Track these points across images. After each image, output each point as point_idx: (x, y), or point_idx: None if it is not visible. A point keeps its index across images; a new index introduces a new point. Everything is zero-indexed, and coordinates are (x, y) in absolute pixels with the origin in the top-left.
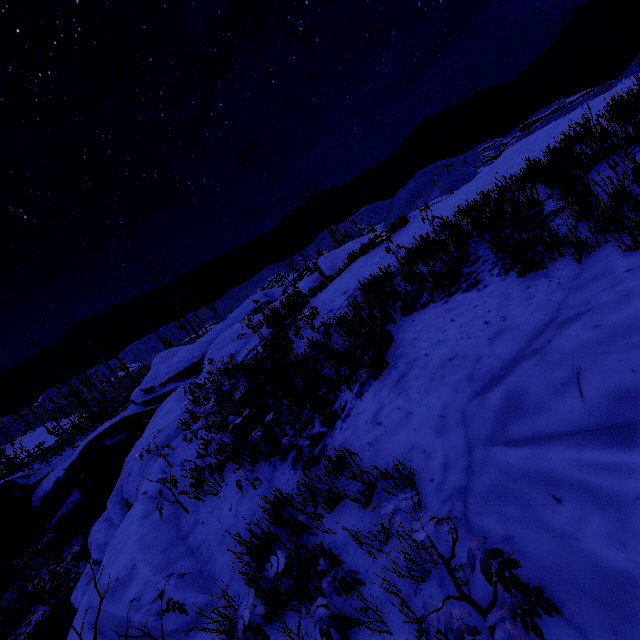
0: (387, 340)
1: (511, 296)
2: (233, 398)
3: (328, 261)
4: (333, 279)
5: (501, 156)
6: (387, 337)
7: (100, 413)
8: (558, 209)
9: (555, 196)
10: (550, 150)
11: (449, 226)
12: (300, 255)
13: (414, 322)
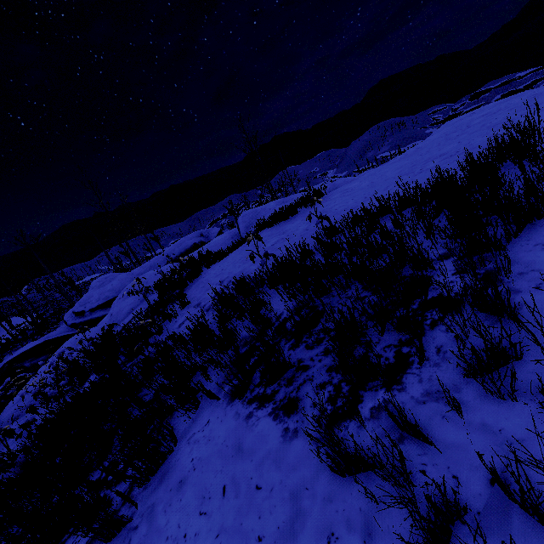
0: (158, 454)
1: (300, 533)
2: (83, 385)
3: (247, 219)
4: (233, 249)
5: (439, 129)
6: (159, 448)
7: (42, 324)
8: (450, 299)
9: (455, 258)
10: (471, 163)
11: (323, 245)
12: (239, 200)
13: (205, 429)
